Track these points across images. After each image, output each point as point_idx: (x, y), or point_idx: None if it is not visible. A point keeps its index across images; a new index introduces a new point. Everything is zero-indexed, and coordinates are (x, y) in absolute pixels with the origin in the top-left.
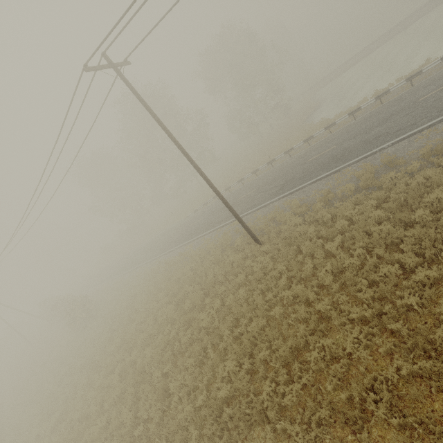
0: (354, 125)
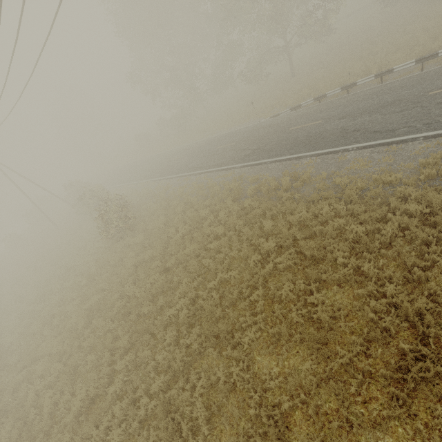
0: None
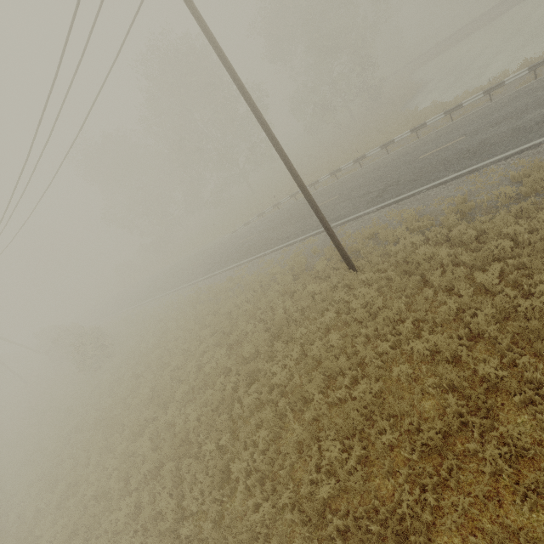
0: (493, 108)
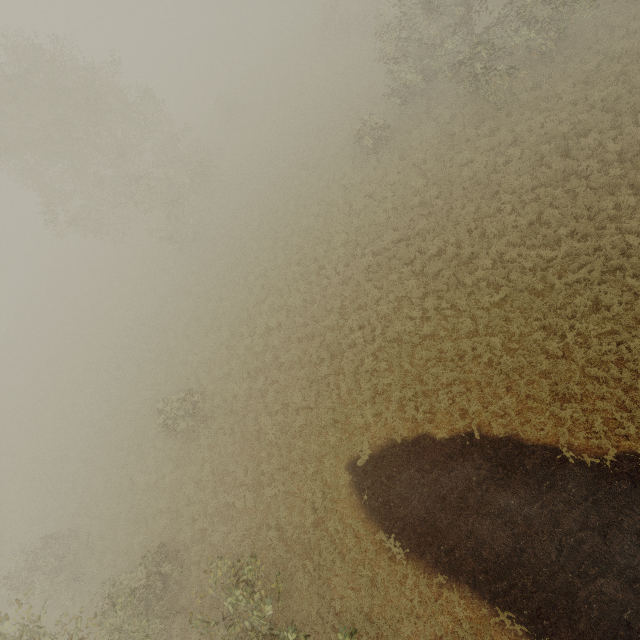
0: None
